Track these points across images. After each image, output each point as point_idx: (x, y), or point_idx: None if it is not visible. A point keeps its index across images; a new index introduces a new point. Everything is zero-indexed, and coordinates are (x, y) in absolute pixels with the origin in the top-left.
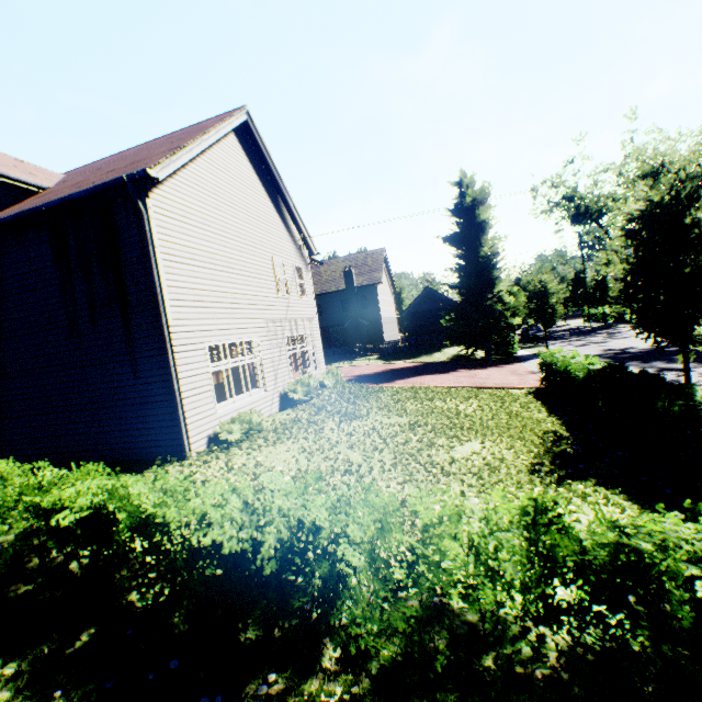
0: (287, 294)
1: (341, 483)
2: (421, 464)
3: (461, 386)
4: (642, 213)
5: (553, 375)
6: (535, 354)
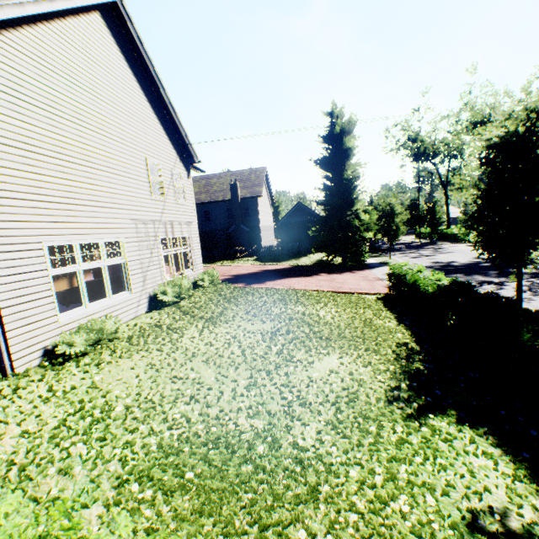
0: (163, 197)
1: (182, 416)
2: (277, 387)
3: (322, 290)
4: (500, 140)
5: (401, 285)
6: (381, 263)
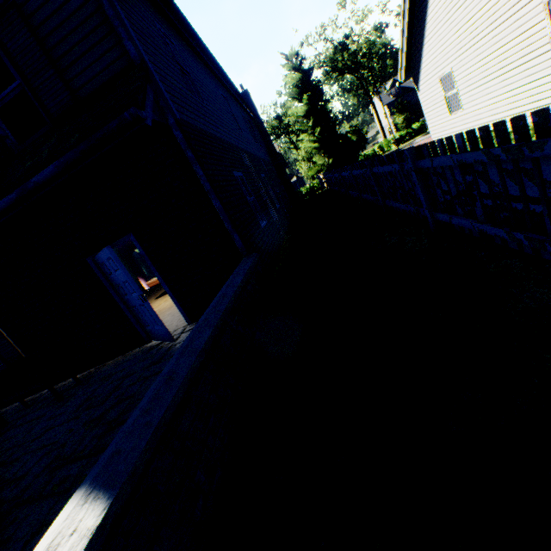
0: None
1: None
2: None
3: None
4: None
5: None
6: None
